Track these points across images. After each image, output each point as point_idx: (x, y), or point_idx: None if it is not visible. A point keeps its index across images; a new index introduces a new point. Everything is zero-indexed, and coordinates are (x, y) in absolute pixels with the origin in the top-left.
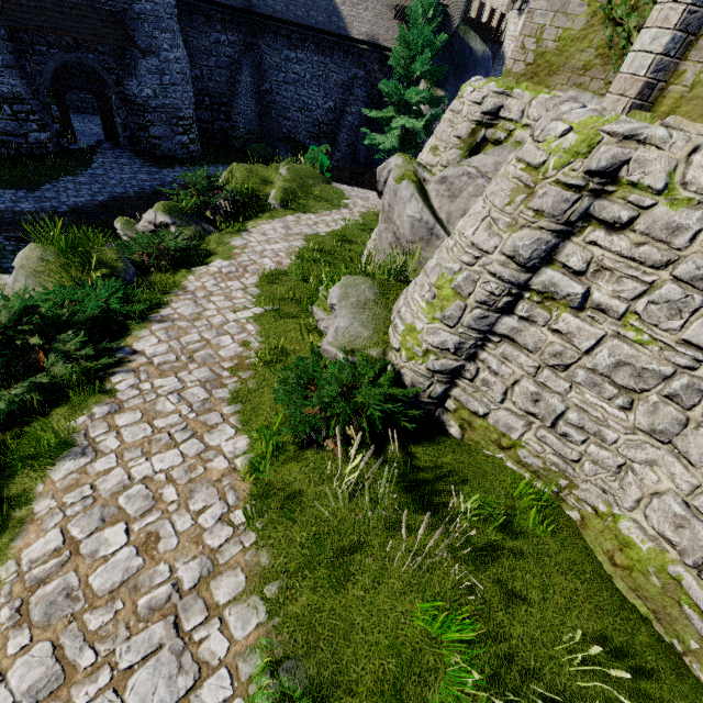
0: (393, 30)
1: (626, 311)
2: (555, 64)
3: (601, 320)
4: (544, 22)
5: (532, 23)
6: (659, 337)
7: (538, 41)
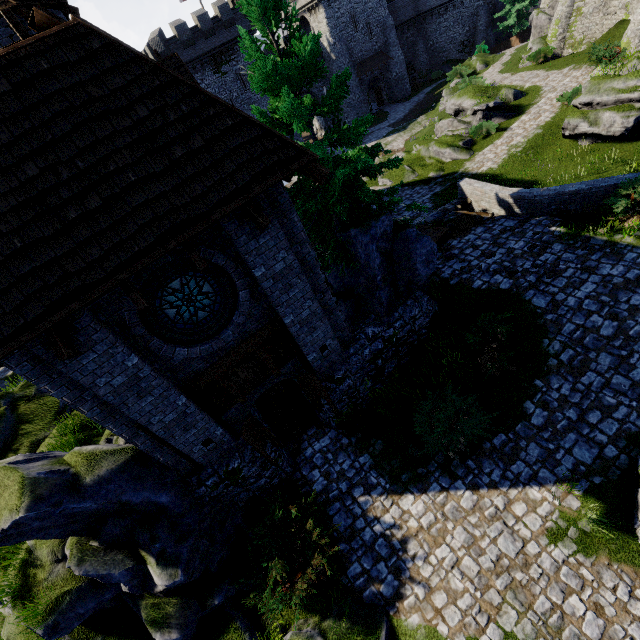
0: None
1: (591, 1)
2: None
3: (587, 5)
4: None
5: None
6: (597, 0)
7: None
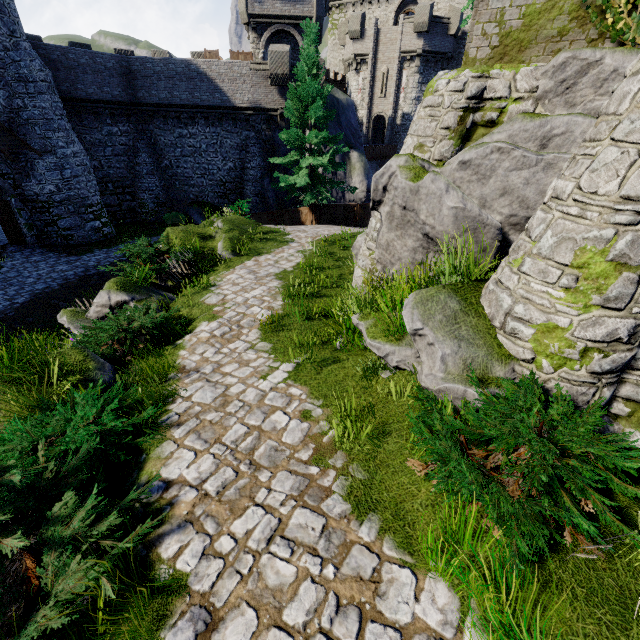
0: (272, 94)
1: None
2: (524, 39)
3: None
4: (502, 5)
5: (489, 10)
6: None
7: (500, 23)
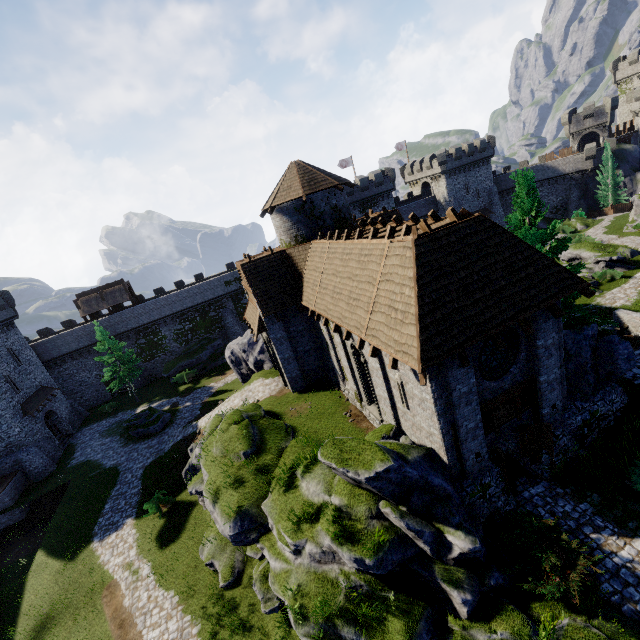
0: (585, 164)
1: None
2: None
3: None
4: None
5: None
6: None
7: None
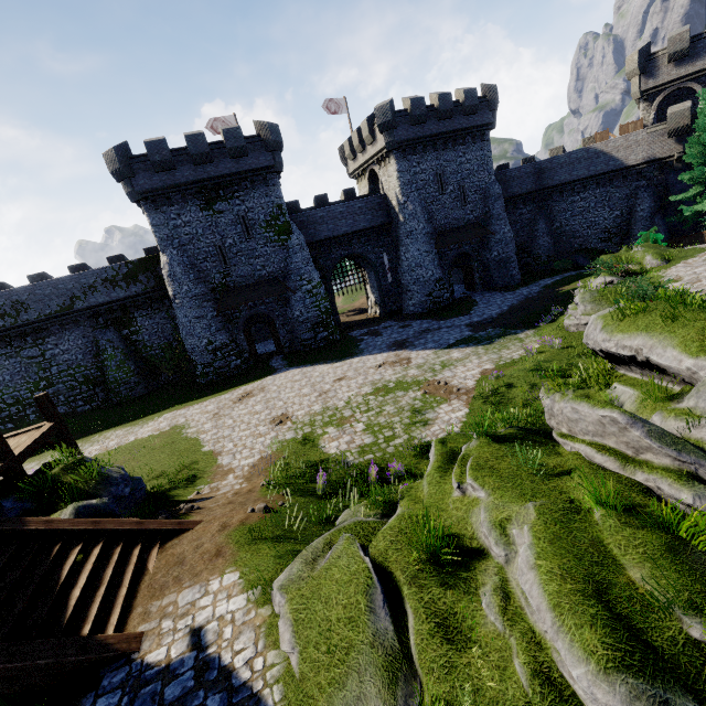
0: (668, 145)
1: None
2: None
3: None
4: None
5: None
6: None
7: None
